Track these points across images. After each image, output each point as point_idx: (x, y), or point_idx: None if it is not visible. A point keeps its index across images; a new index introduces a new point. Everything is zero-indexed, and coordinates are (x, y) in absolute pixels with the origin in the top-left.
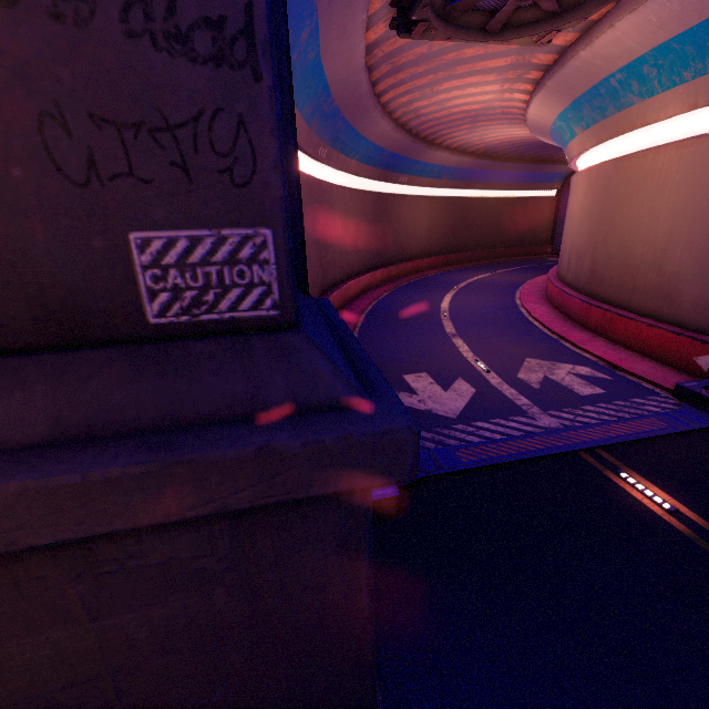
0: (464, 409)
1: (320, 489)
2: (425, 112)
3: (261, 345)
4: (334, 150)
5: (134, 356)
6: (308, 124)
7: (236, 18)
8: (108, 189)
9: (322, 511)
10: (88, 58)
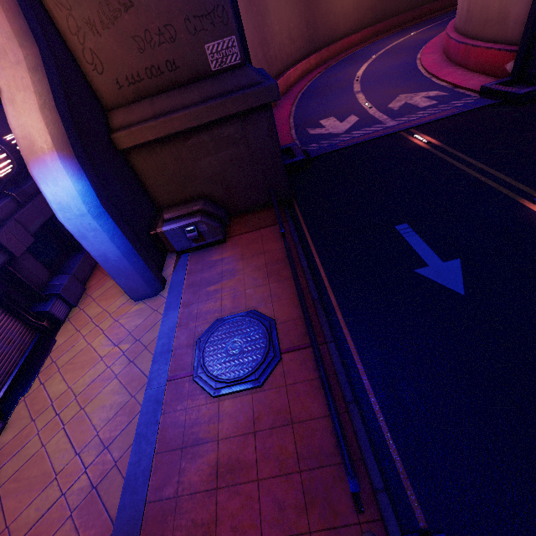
0: (349, 128)
1: (257, 104)
2: None
3: (238, 71)
4: None
5: (211, 80)
6: None
7: None
8: (199, 35)
9: (261, 118)
10: (191, 2)
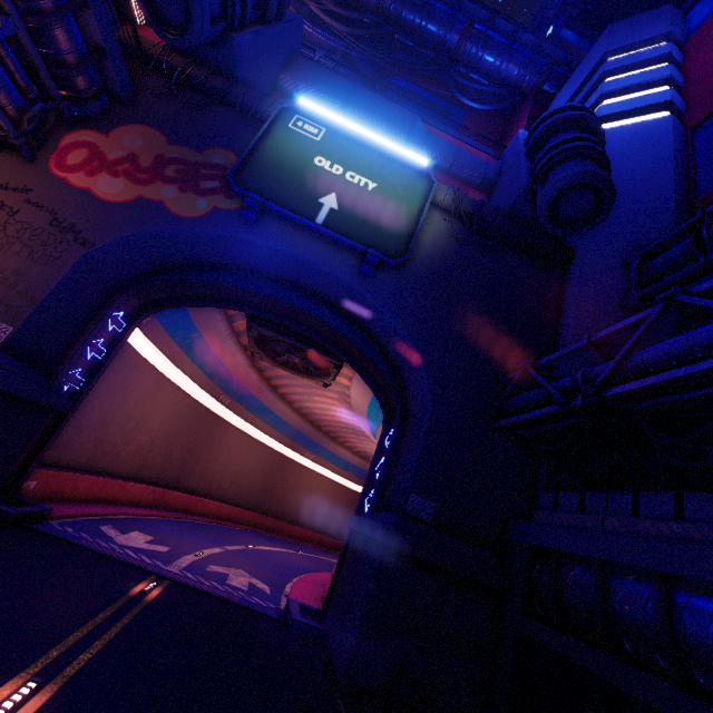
0: (135, 547)
1: None
2: (317, 412)
3: None
4: (238, 403)
5: None
6: (210, 377)
7: (38, 298)
8: None
9: None
10: (7, 293)
